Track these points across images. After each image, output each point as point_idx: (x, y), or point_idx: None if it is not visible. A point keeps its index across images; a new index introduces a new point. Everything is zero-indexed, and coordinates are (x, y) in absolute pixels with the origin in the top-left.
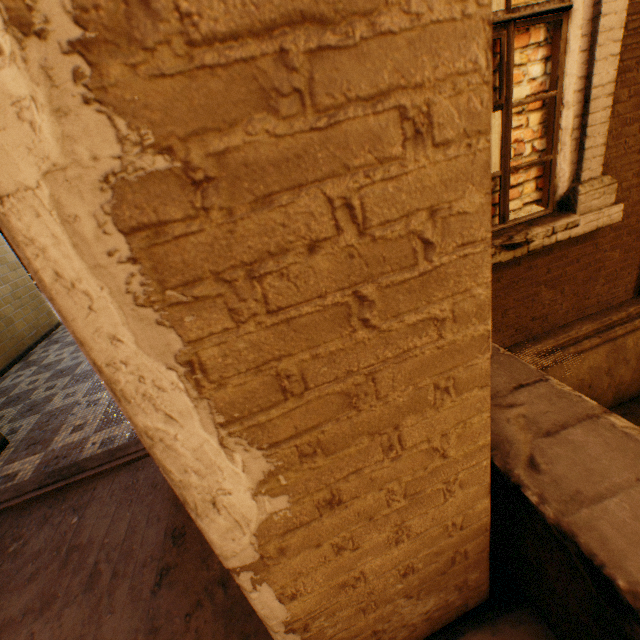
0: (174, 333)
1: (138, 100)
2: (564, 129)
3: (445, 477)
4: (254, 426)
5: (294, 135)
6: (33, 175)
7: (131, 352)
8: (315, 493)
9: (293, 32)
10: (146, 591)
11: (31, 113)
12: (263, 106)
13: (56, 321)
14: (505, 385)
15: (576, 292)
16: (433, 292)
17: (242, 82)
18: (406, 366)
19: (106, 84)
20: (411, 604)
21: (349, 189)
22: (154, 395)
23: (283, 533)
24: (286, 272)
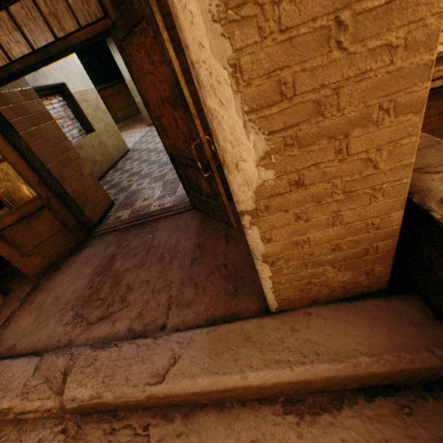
0: (229, 42)
1: None
2: None
3: (373, 185)
4: (262, 118)
5: None
6: None
7: (208, 54)
8: (289, 174)
9: None
10: (186, 265)
11: None
12: None
13: (127, 148)
14: (437, 162)
15: None
16: (393, 20)
17: None
18: (361, 86)
19: None
20: (334, 273)
21: None
22: (216, 85)
23: (268, 197)
24: None
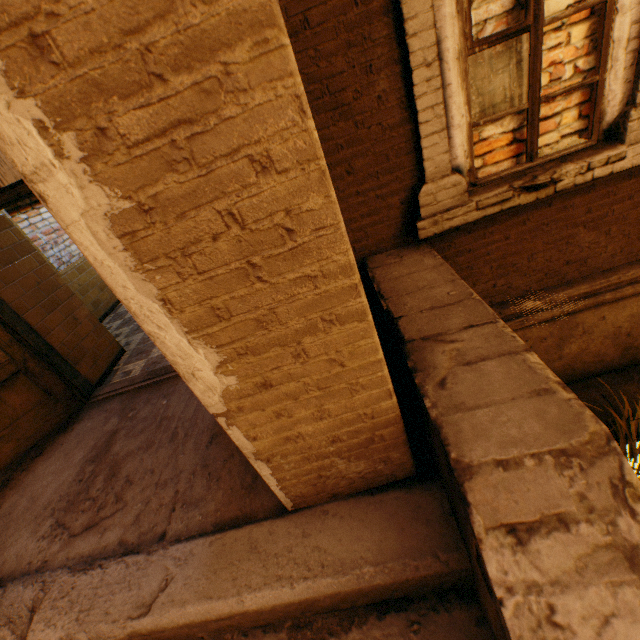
0: (152, 285)
1: (112, 177)
2: (617, 41)
3: (348, 380)
4: (206, 335)
5: (190, 181)
6: (77, 217)
7: (134, 294)
8: (253, 378)
9: (177, 131)
10: (203, 446)
11: (71, 191)
12: (170, 170)
13: None
14: (458, 325)
15: (627, 233)
16: (303, 260)
17: (157, 160)
18: (296, 305)
19: (97, 173)
20: (345, 464)
21: (229, 205)
22: (149, 315)
23: (239, 399)
24: (203, 252)
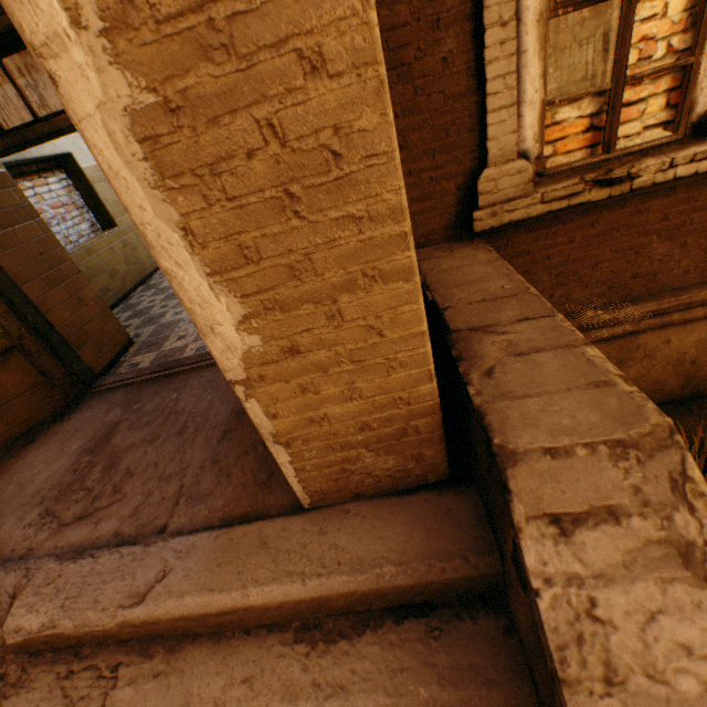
0: (173, 208)
1: (136, 61)
2: None
3: (386, 354)
4: (230, 280)
5: (227, 76)
6: (92, 108)
7: (151, 217)
8: (280, 340)
9: (216, 6)
10: (214, 441)
11: (87, 73)
12: (204, 58)
13: None
14: (511, 318)
15: (705, 247)
16: (348, 195)
17: (190, 44)
18: (335, 253)
19: (119, 53)
20: (373, 458)
21: (269, 113)
22: (167, 247)
23: (261, 365)
24: (235, 172)
